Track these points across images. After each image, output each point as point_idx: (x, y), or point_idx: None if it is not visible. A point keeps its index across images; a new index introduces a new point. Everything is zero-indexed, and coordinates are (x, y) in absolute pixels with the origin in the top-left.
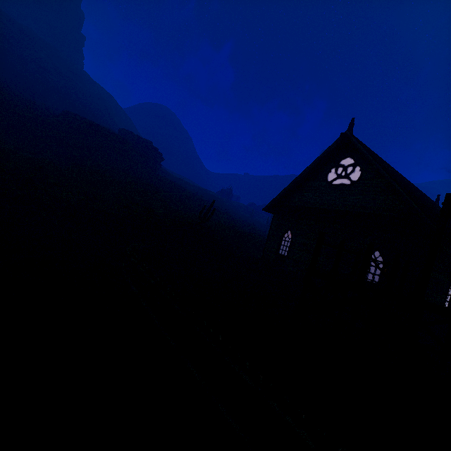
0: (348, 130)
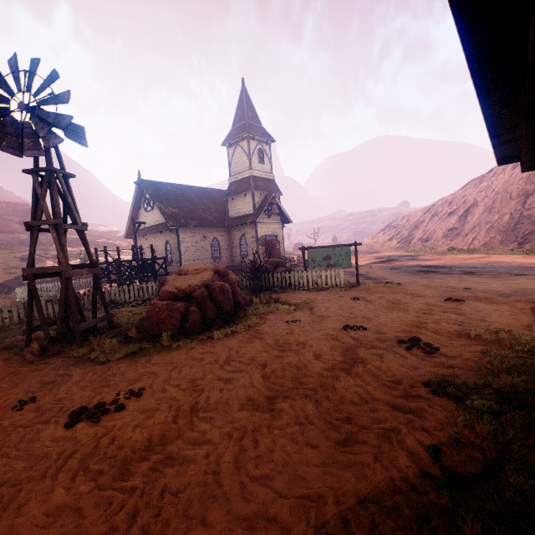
0: (138, 178)
